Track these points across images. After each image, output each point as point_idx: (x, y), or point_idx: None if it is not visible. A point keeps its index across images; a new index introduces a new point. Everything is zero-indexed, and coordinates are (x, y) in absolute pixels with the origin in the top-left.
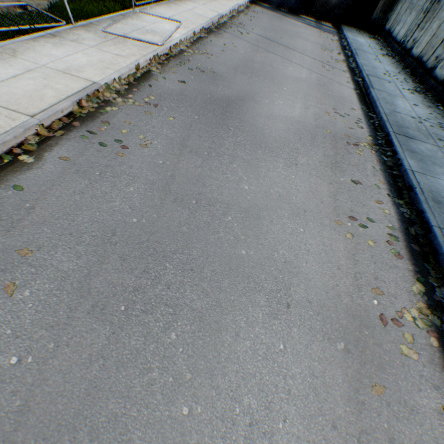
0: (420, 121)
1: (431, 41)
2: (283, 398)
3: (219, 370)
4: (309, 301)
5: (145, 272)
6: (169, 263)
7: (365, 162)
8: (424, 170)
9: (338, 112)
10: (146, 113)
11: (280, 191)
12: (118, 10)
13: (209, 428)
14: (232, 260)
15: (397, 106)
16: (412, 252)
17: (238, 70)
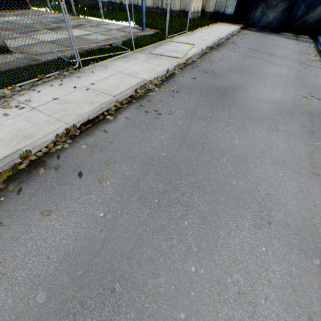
0: None
1: None
2: (264, 284)
3: (216, 252)
4: (286, 223)
5: (169, 184)
6: (184, 181)
7: None
8: None
9: (314, 96)
10: (172, 96)
11: (263, 147)
12: (157, 41)
13: (208, 285)
14: (225, 186)
15: None
16: None
17: (232, 70)
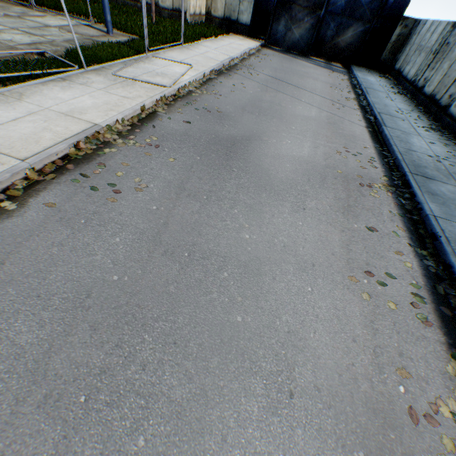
0: (439, 160)
1: (443, 80)
2: None
3: None
4: (317, 387)
5: (118, 347)
6: (148, 334)
7: (381, 206)
8: (448, 215)
9: (350, 150)
10: (146, 154)
11: (285, 241)
12: (131, 54)
13: None
14: (224, 329)
15: (413, 144)
16: (443, 318)
17: (246, 109)
